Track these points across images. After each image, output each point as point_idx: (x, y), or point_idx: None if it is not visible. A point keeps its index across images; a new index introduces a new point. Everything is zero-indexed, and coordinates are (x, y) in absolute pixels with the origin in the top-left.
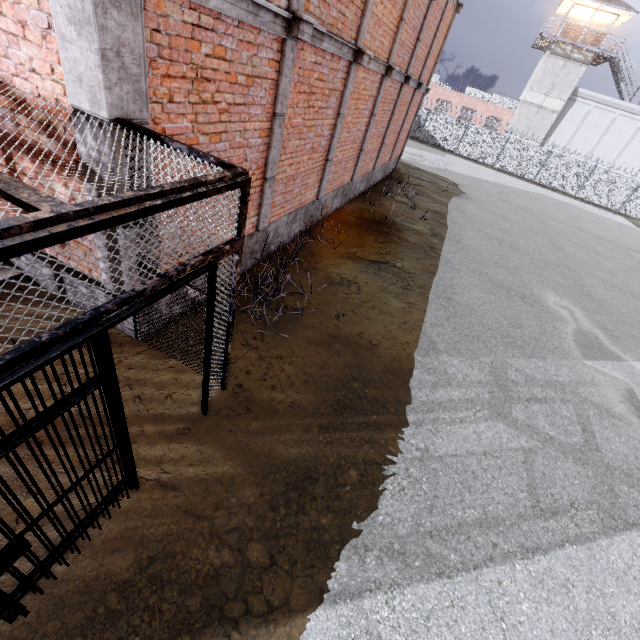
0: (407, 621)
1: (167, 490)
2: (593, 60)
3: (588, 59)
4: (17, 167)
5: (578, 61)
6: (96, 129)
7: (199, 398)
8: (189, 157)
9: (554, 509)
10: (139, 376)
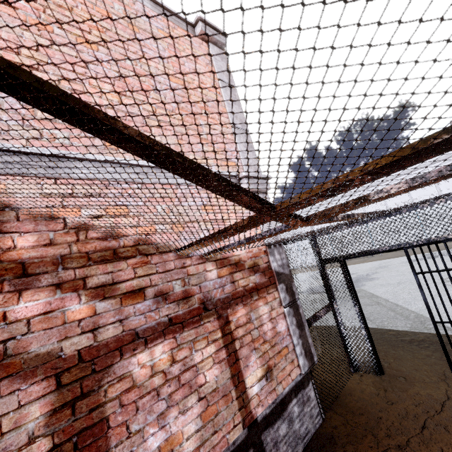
0: (447, 319)
1: (448, 376)
2: None
3: None
4: (231, 326)
5: None
6: (278, 248)
7: (371, 378)
8: (298, 241)
9: (376, 302)
10: (366, 408)
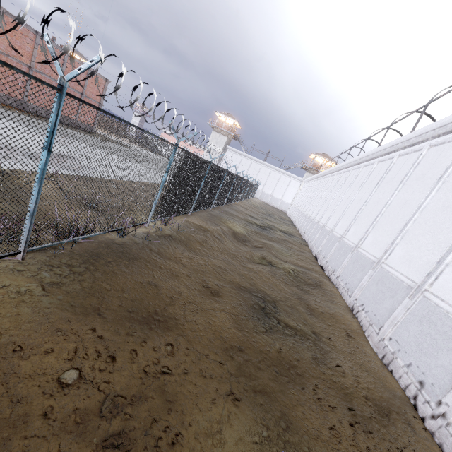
0: None
1: None
2: (235, 138)
3: (227, 135)
4: None
5: (224, 135)
6: None
7: None
8: None
9: None
10: None
